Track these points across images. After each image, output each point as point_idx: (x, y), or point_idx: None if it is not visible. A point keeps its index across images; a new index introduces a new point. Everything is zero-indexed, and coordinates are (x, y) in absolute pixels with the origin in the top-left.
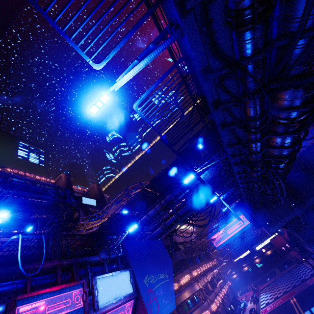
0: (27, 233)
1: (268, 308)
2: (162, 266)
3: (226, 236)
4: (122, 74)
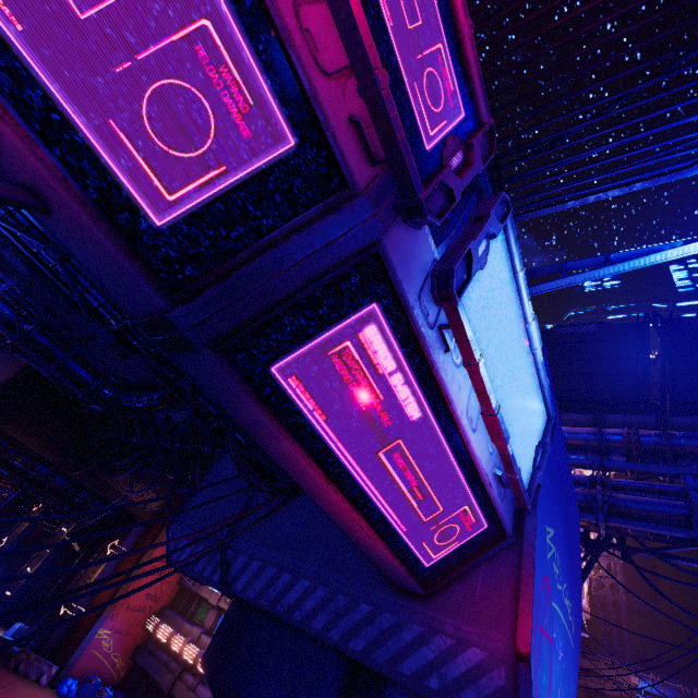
0: None
1: None
2: (572, 579)
3: None
4: None
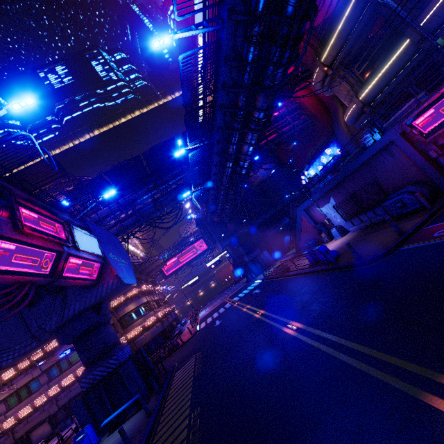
0: None
1: (207, 313)
2: (122, 255)
3: (178, 264)
4: (182, 30)
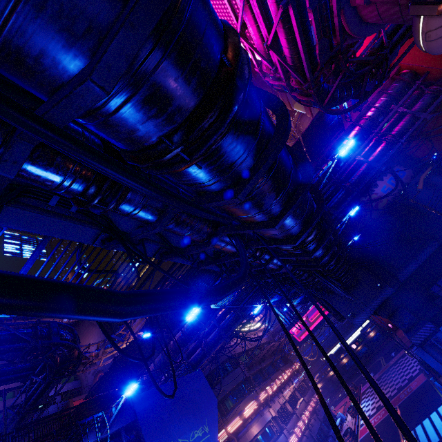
0: None
1: None
2: (200, 415)
3: (309, 325)
4: None
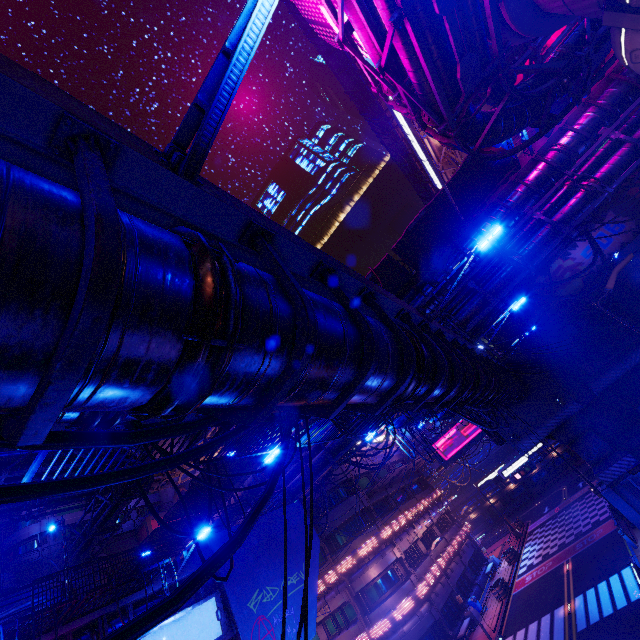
0: (4, 593)
1: (528, 577)
2: (295, 558)
3: (461, 440)
4: None
